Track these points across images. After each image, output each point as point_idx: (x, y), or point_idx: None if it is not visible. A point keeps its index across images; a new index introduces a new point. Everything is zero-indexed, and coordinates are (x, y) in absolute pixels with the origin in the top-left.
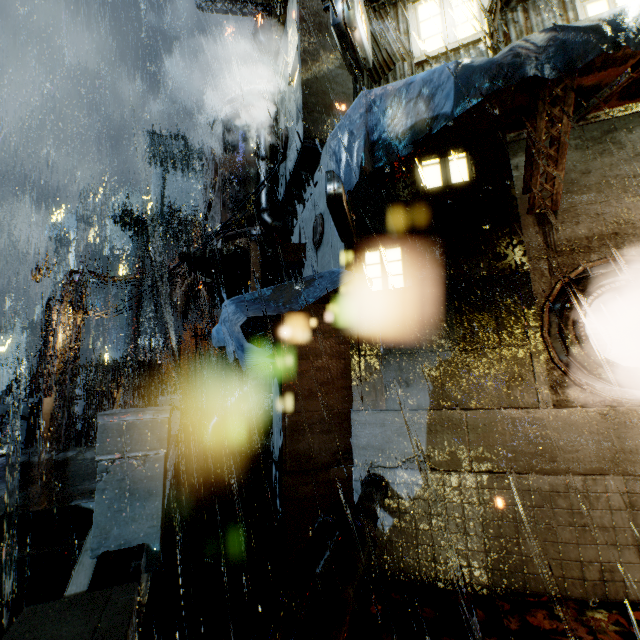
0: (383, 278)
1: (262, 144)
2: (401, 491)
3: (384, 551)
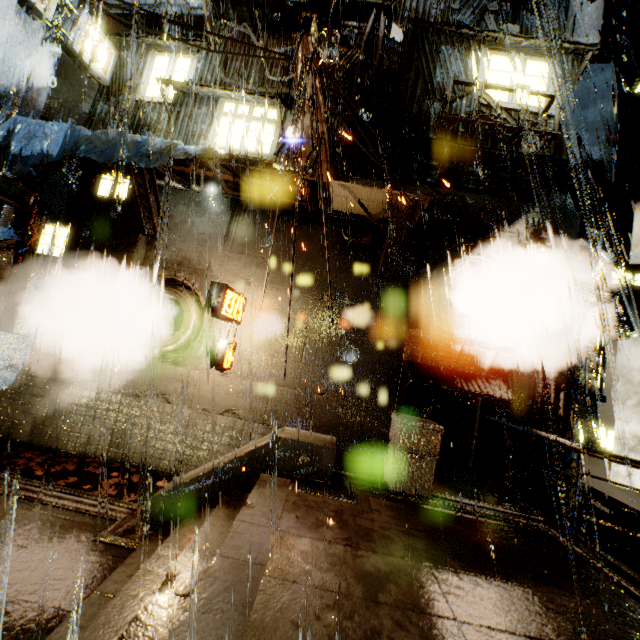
0: (50, 246)
1: None
2: (0, 384)
3: None
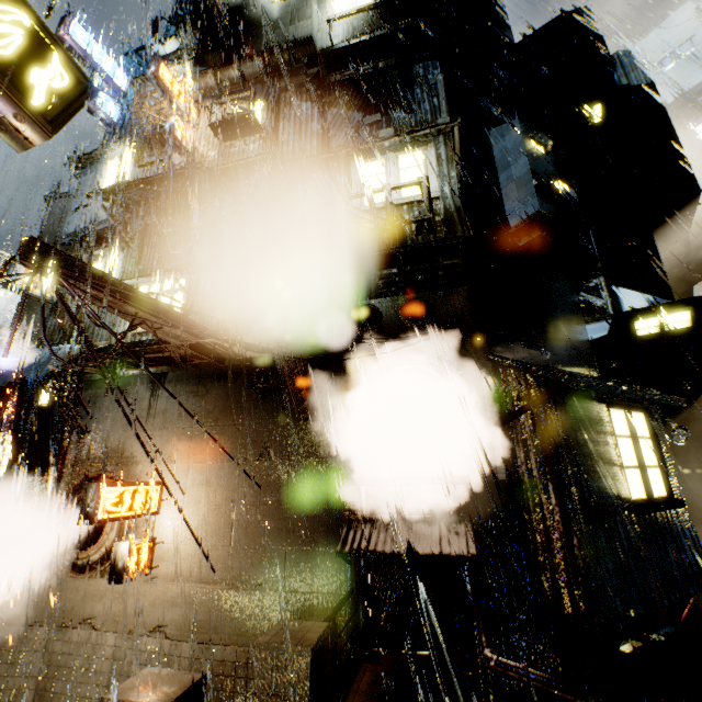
0: None
1: None
2: None
3: None
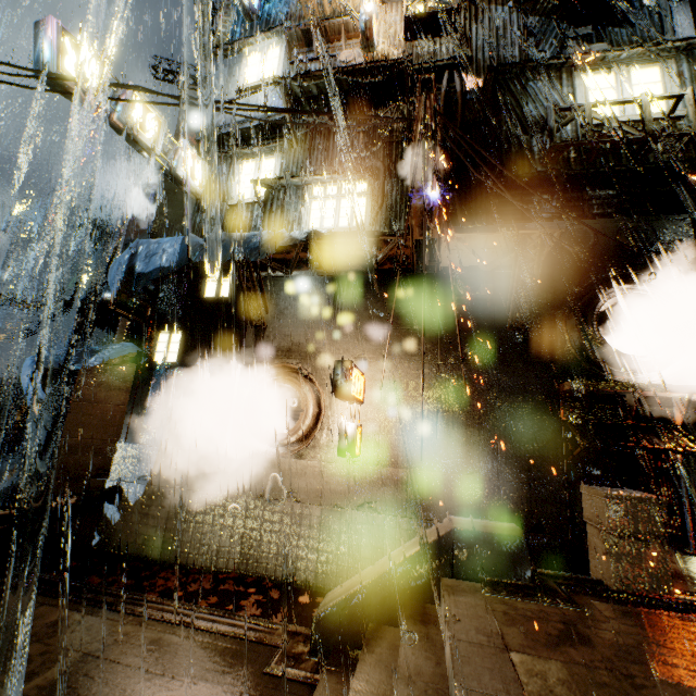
0: (166, 353)
1: (152, 222)
2: (130, 498)
3: (110, 536)
